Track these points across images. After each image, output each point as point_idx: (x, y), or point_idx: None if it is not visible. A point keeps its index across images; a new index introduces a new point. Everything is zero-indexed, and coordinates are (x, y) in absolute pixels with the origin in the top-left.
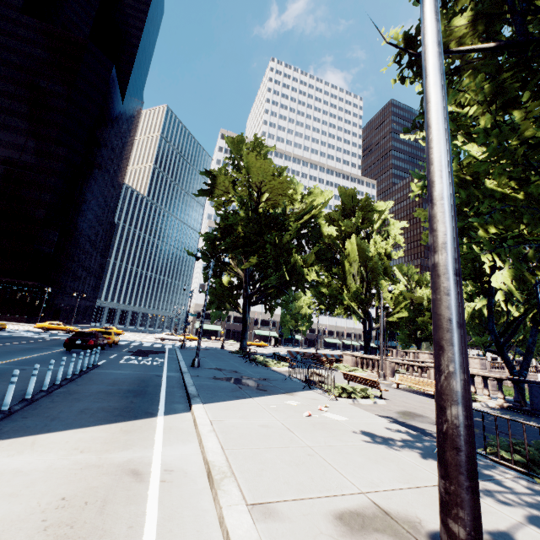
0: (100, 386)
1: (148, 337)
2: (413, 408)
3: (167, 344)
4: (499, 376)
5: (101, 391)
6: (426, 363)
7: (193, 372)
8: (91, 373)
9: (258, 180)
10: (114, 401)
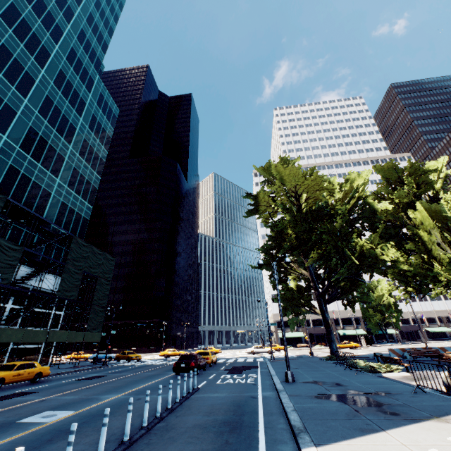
0: (197, 416)
1: (241, 353)
2: None
3: (258, 357)
4: None
5: (196, 425)
6: None
7: (289, 389)
8: (191, 399)
9: (293, 184)
10: (207, 440)
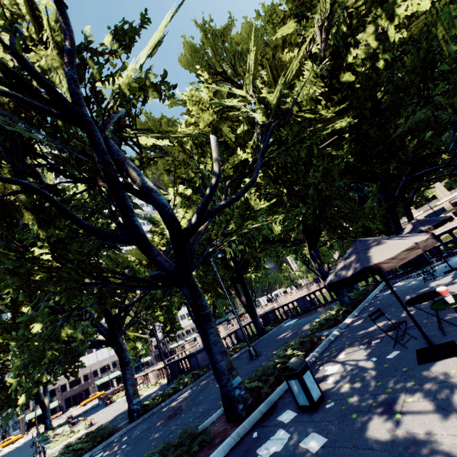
0: None
1: None
2: (99, 424)
3: None
4: (163, 366)
5: None
6: (189, 349)
7: None
8: None
9: (2, 301)
10: None
